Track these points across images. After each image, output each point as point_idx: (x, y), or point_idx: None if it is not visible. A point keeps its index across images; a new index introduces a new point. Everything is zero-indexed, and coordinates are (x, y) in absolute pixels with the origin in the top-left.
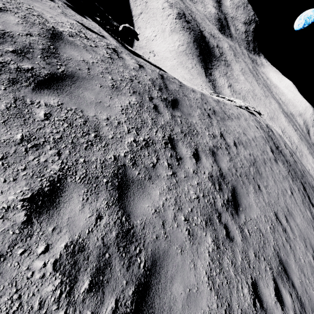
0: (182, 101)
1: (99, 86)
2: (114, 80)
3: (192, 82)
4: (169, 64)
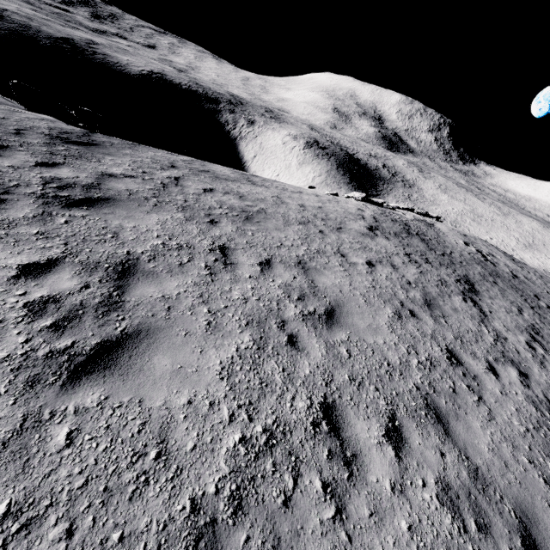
0: (111, 148)
1: None
2: None
3: None
4: None
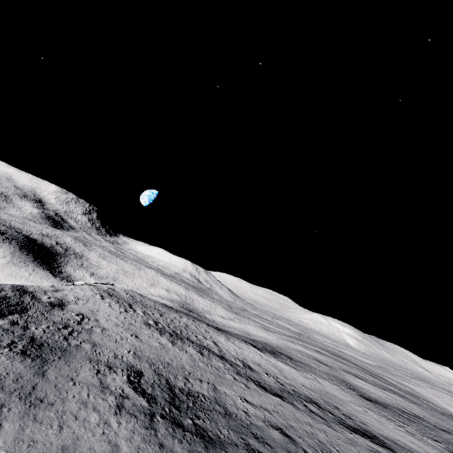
0: (27, 290)
1: None
2: None
3: None
4: None
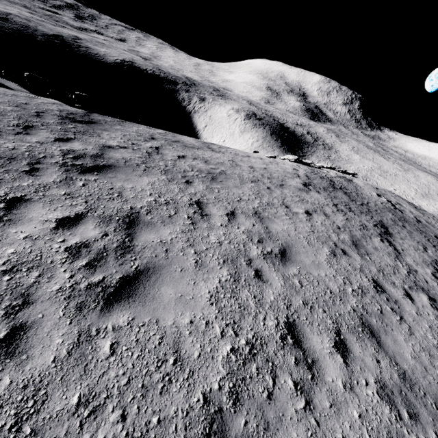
0: (106, 125)
1: None
2: None
3: None
4: None
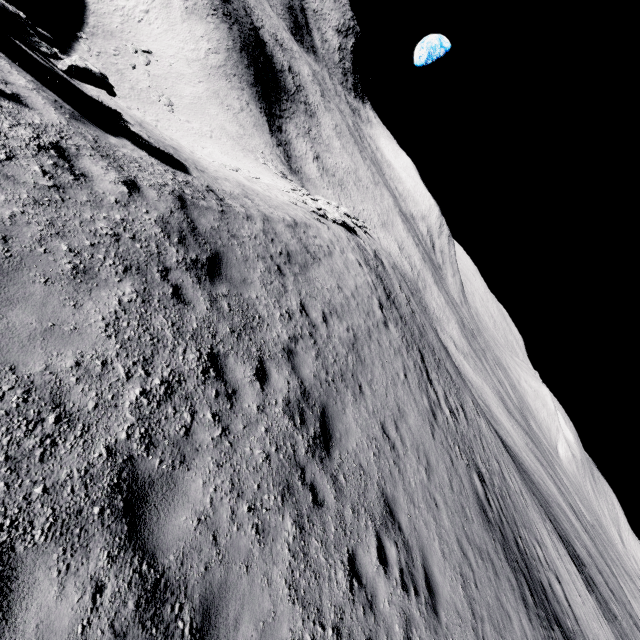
0: (229, 254)
1: (43, 282)
2: (76, 251)
3: (243, 144)
4: (188, 91)
